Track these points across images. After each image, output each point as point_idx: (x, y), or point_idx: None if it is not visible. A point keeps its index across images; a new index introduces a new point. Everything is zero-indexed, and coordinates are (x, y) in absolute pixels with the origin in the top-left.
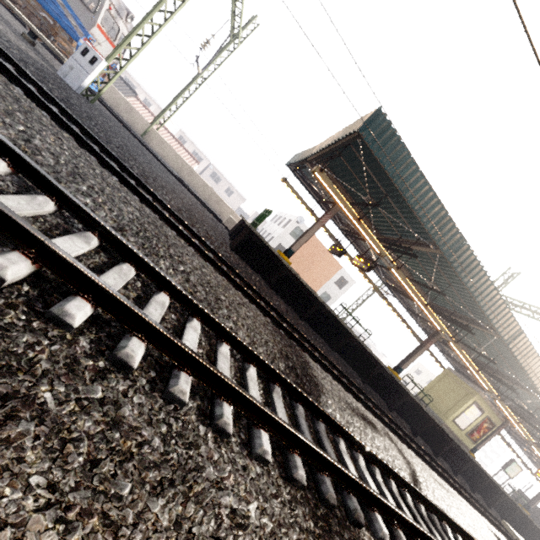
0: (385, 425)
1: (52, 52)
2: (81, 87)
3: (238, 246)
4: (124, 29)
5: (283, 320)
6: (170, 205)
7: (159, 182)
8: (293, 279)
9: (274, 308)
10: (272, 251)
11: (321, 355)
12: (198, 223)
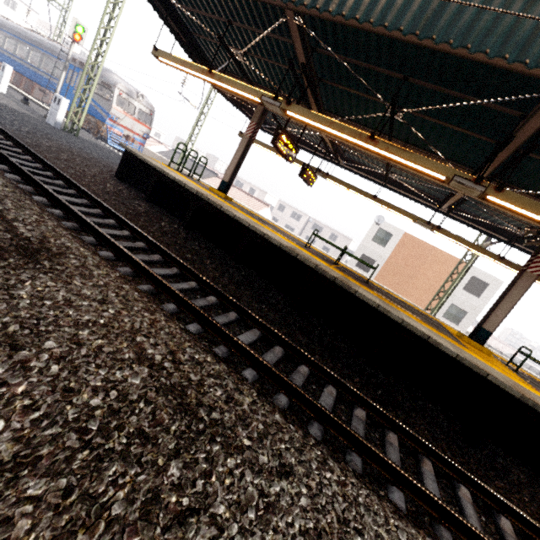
0: (176, 302)
1: (105, 141)
2: (57, 123)
3: (131, 177)
4: (140, 106)
5: (79, 190)
6: (42, 144)
7: (62, 143)
8: (165, 181)
9: (67, 178)
10: (143, 161)
11: (128, 226)
12: (74, 156)
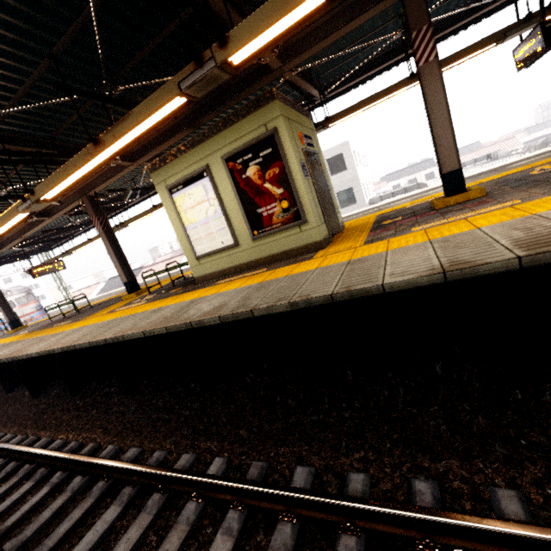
0: None
1: None
2: None
3: None
4: (15, 297)
5: None
6: None
7: None
8: None
9: None
10: None
11: None
12: None
